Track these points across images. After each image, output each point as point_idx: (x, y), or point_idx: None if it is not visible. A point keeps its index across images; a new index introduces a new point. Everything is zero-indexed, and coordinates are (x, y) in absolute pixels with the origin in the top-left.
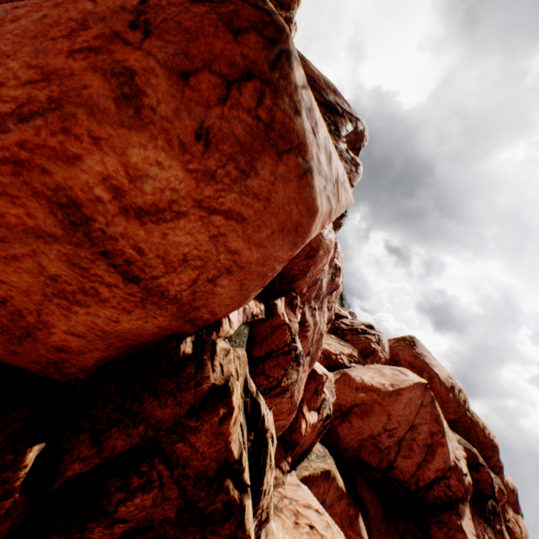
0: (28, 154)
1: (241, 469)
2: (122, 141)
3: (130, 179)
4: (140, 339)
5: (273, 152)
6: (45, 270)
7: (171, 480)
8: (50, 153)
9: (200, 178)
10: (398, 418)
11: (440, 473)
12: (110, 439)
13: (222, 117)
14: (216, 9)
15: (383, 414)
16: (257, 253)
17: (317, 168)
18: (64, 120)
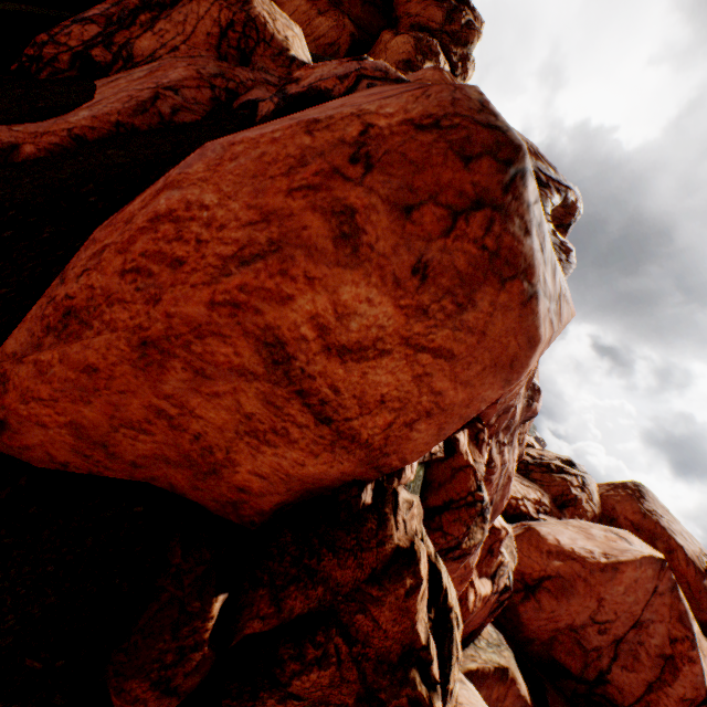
0: (245, 296)
1: (428, 658)
2: (335, 279)
3: (337, 317)
4: (318, 483)
5: (495, 280)
6: (241, 408)
7: (349, 658)
8: (266, 294)
9: (410, 313)
10: (615, 607)
11: (688, 706)
12: (289, 598)
13: (444, 249)
14: (444, 136)
15: (590, 597)
16: (462, 392)
17: (543, 290)
18: (282, 261)
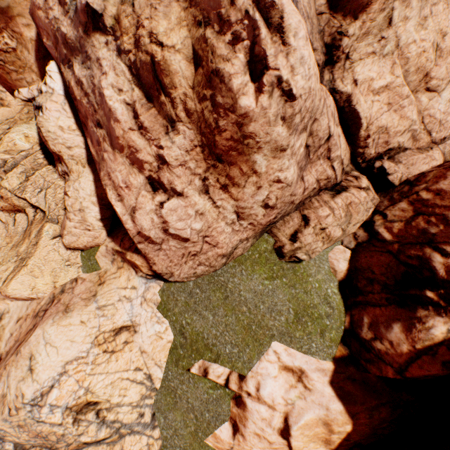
0: None
1: None
2: None
3: None
4: None
5: None
6: None
7: None
8: None
9: None
10: None
11: None
12: None
13: None
14: None
15: None
16: None
17: None
18: None
